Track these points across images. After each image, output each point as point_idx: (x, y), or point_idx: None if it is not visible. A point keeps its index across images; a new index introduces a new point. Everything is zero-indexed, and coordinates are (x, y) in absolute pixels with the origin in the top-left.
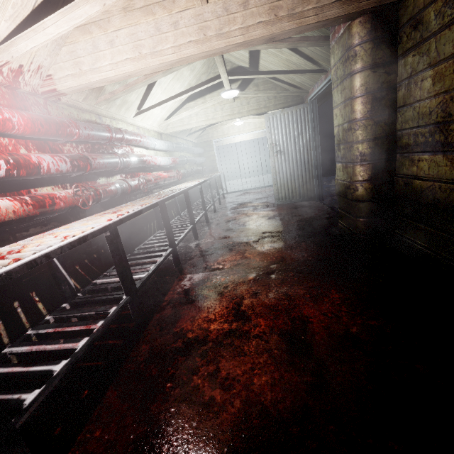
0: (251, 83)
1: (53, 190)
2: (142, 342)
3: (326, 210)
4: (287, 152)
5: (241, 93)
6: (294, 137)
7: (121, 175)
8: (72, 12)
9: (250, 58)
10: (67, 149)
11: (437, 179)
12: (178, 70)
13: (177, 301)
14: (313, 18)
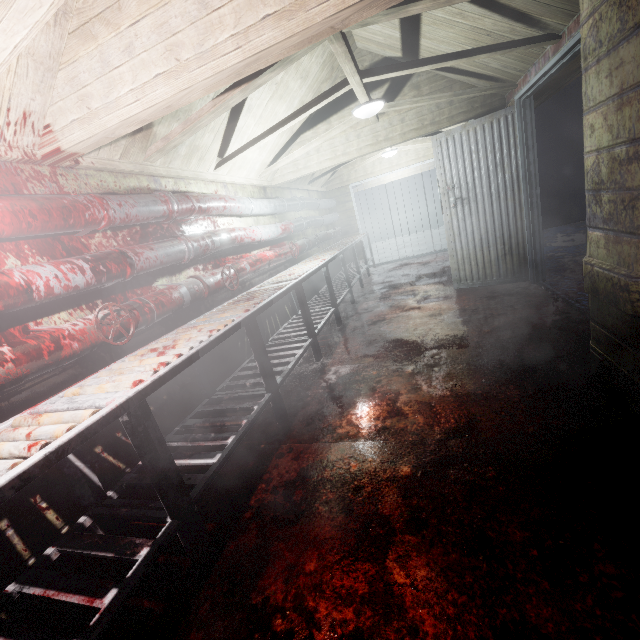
0: (406, 84)
1: (71, 316)
2: (193, 623)
3: (553, 303)
4: (474, 200)
5: (389, 106)
6: (488, 171)
7: (196, 267)
8: None
9: (403, 39)
10: (96, 242)
11: None
12: (279, 82)
13: (269, 514)
14: None
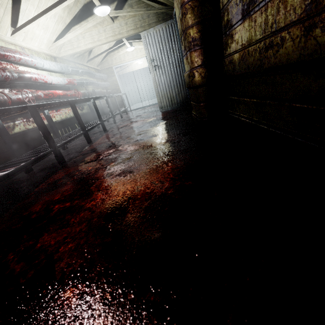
0: (126, 4)
1: None
2: None
3: None
4: (163, 66)
5: (116, 12)
6: (167, 52)
7: (4, 90)
8: None
9: None
10: None
11: (247, 46)
12: None
13: (43, 190)
14: None
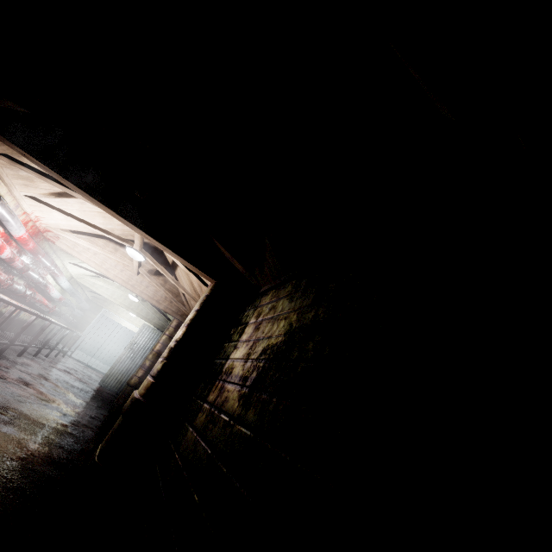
0: None
1: None
2: None
3: None
4: (137, 354)
5: (141, 302)
6: (149, 348)
7: (25, 282)
8: (92, 247)
9: None
10: (25, 257)
11: None
12: None
13: None
14: (163, 308)
